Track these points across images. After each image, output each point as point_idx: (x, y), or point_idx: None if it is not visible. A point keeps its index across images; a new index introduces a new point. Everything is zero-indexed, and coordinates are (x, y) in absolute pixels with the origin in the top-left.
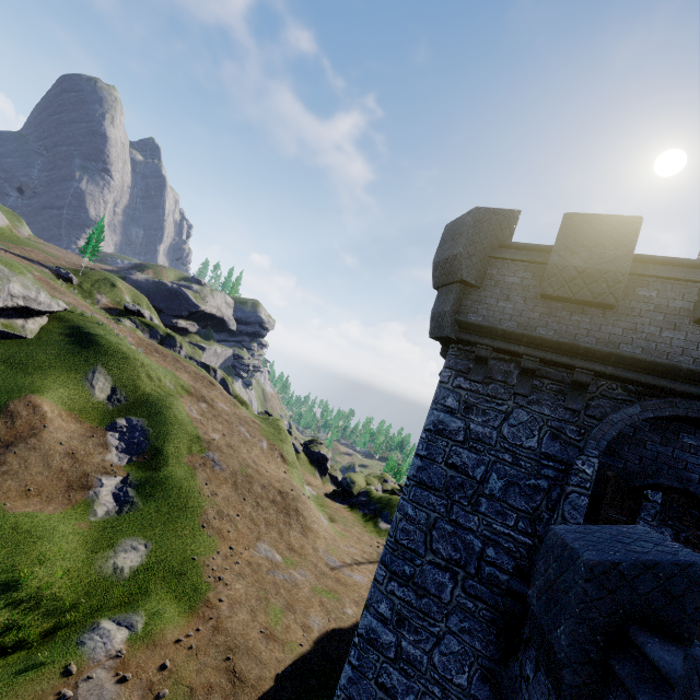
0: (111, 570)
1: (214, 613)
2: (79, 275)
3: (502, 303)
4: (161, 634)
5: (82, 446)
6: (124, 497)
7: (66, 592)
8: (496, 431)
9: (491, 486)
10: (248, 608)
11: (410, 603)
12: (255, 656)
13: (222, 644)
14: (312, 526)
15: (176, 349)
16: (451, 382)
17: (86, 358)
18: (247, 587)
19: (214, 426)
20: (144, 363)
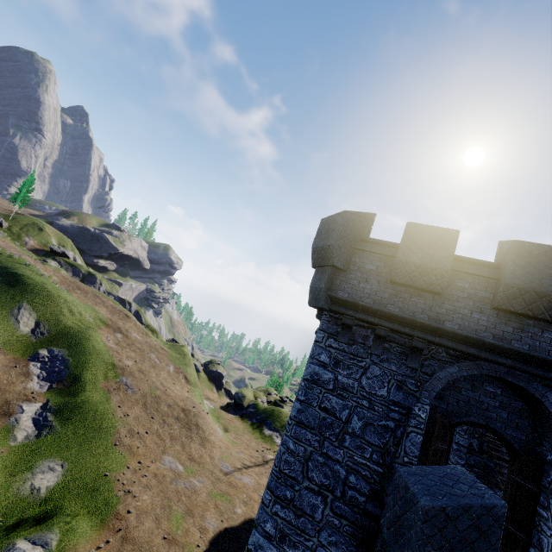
0: (28, 491)
1: (123, 524)
2: (9, 219)
3: (362, 284)
4: (74, 549)
5: (5, 376)
6: (43, 421)
7: None
8: (357, 382)
9: (353, 425)
10: (154, 517)
11: (290, 522)
12: None
13: None
14: (209, 438)
15: (96, 285)
16: (324, 342)
17: (13, 295)
18: (153, 498)
19: (128, 353)
20: (67, 300)
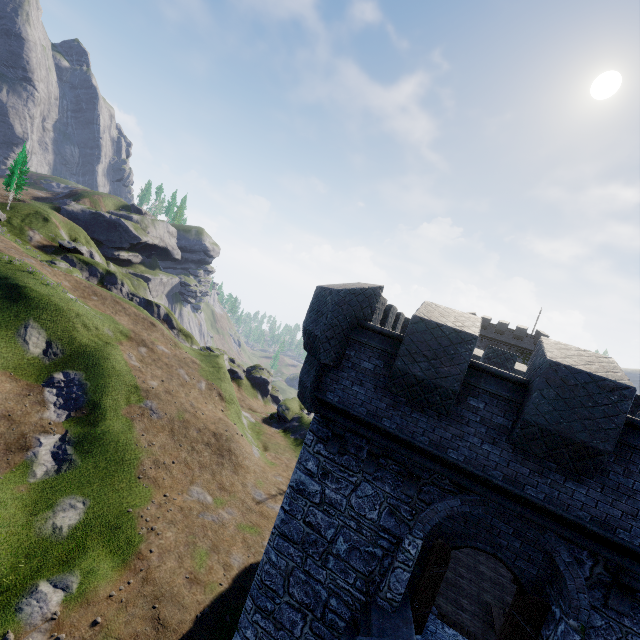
0: (50, 530)
1: (145, 564)
2: (6, 209)
3: (356, 387)
4: (94, 592)
5: (18, 407)
6: (62, 455)
7: (6, 557)
8: (345, 499)
9: (338, 547)
10: (176, 555)
11: (270, 633)
12: (178, 602)
13: (150, 594)
14: (243, 463)
15: (118, 286)
16: (312, 447)
17: (17, 313)
18: (177, 534)
19: (153, 372)
20: (80, 313)
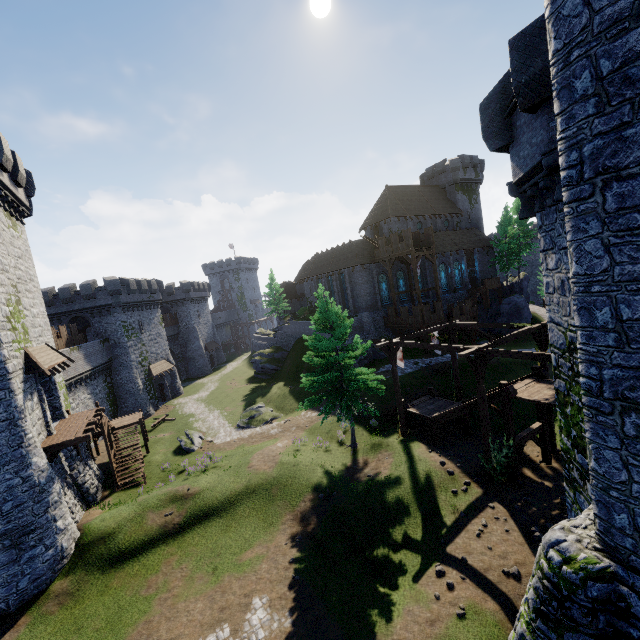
0: None
1: None
2: None
3: None
4: None
5: None
6: None
7: None
8: None
9: None
10: None
11: None
12: None
13: None
14: None
15: None
16: None
17: None
18: None
19: None
20: None
